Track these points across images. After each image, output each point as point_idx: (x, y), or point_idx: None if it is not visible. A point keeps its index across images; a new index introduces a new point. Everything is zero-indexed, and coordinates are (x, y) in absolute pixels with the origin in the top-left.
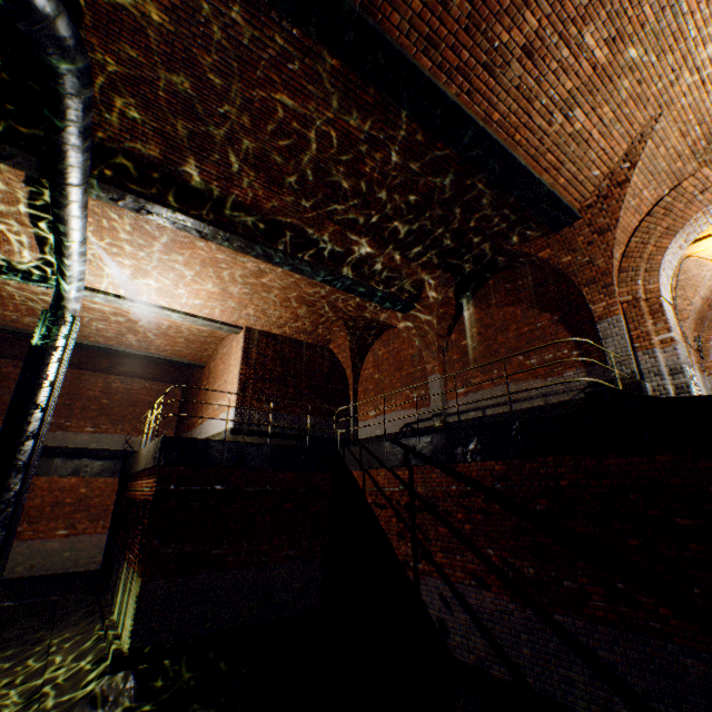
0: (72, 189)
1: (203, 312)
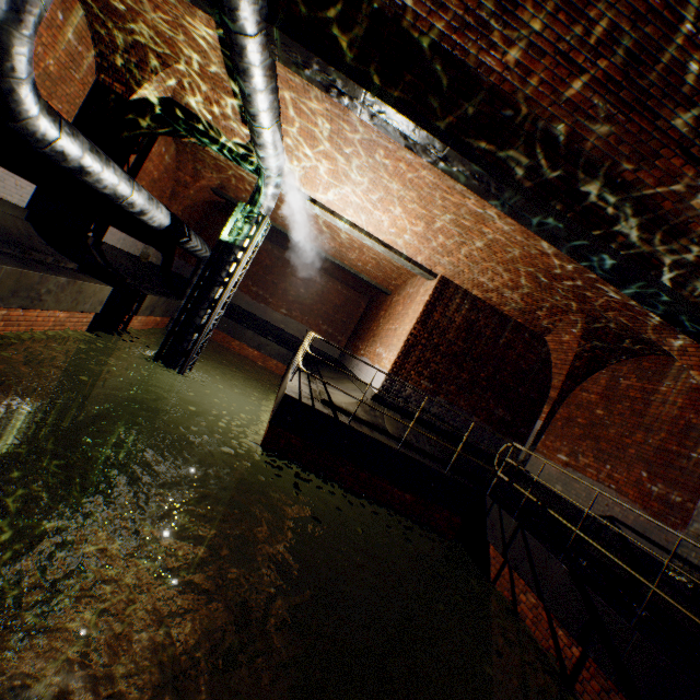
0: (244, 42)
1: (396, 243)
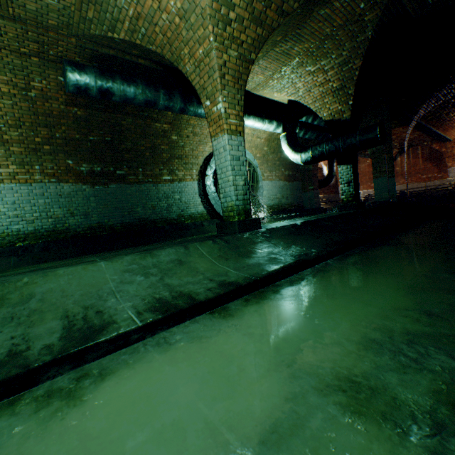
0: None
1: None
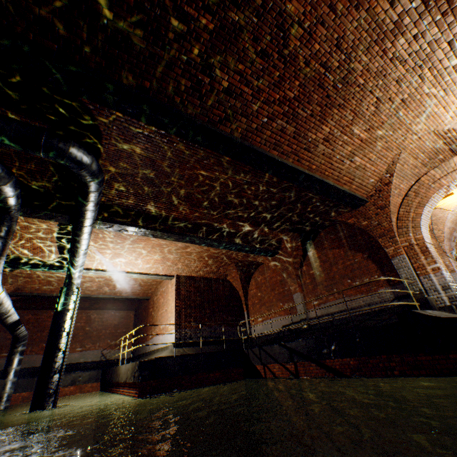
0: (86, 228)
1: (150, 270)
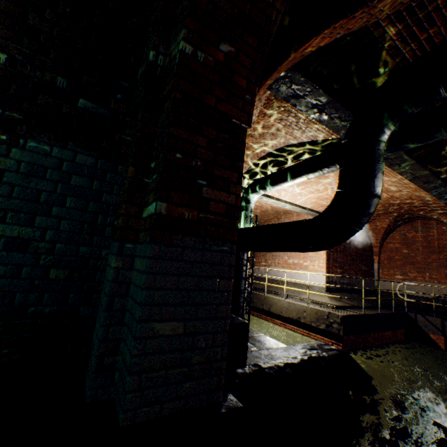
0: None
1: (309, 205)
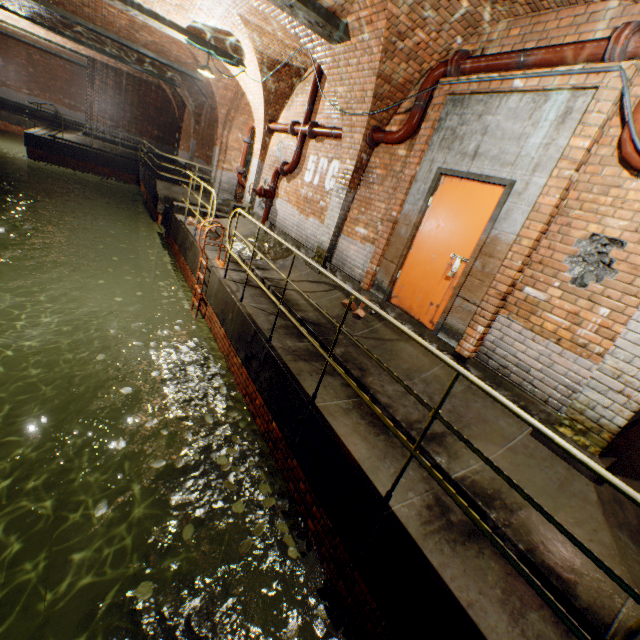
0: None
1: (52, 39)
